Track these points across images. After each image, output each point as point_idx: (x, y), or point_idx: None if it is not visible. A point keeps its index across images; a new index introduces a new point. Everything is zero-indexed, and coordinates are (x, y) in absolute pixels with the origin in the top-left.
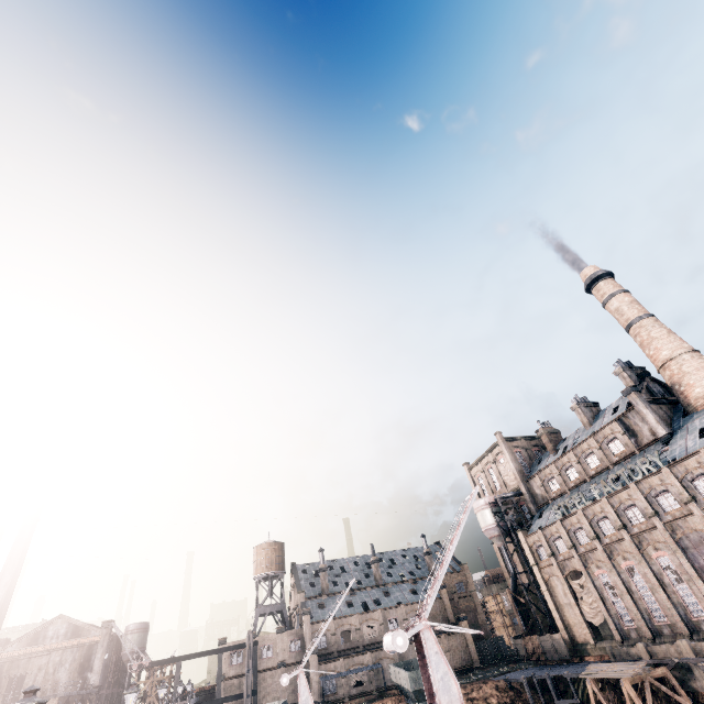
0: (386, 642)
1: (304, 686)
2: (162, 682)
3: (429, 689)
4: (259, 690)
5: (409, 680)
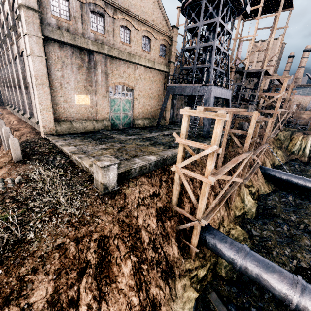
0: None
1: None
2: None
3: None
4: None
5: None
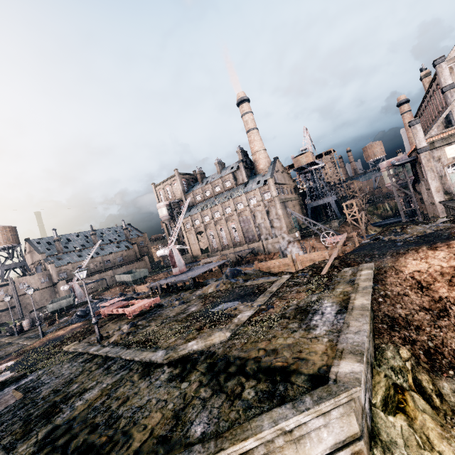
0: (159, 253)
1: (77, 288)
2: (5, 295)
3: (173, 265)
4: (21, 304)
5: (131, 277)
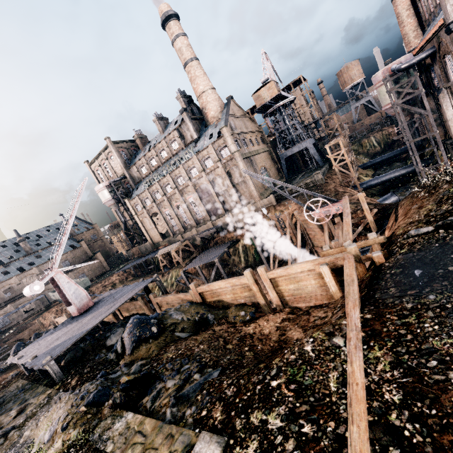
0: (26, 292)
1: None
2: None
3: (67, 300)
4: None
5: None
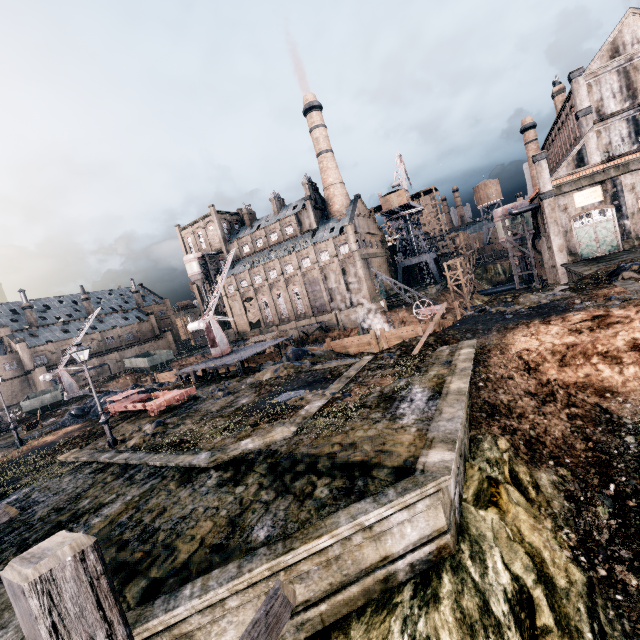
0: (192, 327)
1: (66, 378)
2: None
3: (211, 344)
4: None
5: (148, 362)
